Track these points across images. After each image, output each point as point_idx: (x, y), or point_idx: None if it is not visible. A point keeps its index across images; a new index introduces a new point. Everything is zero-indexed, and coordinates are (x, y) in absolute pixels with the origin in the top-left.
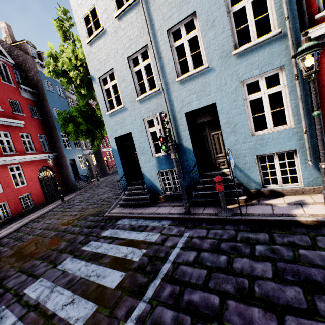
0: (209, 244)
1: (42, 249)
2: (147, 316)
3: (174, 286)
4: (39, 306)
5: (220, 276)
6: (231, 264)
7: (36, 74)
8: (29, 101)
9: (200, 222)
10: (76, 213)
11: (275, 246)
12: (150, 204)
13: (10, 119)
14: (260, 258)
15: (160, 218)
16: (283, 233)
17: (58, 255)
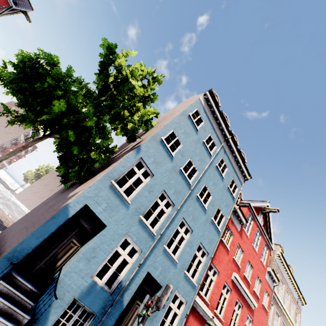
0: None
1: None
2: None
3: None
4: None
5: None
6: None
7: None
8: None
9: None
10: None
11: None
12: None
13: None
14: None
15: None
16: None
17: None
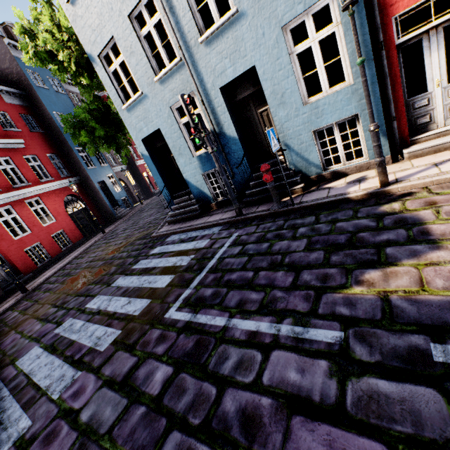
0: (256, 237)
1: (93, 276)
2: (192, 296)
3: (217, 274)
4: (102, 311)
5: (258, 258)
6: (271, 248)
7: (13, 64)
8: (18, 108)
9: (252, 221)
10: (122, 241)
11: (317, 225)
12: (200, 215)
13: (4, 139)
14: (299, 238)
15: (211, 226)
16: (329, 213)
17: (110, 277)
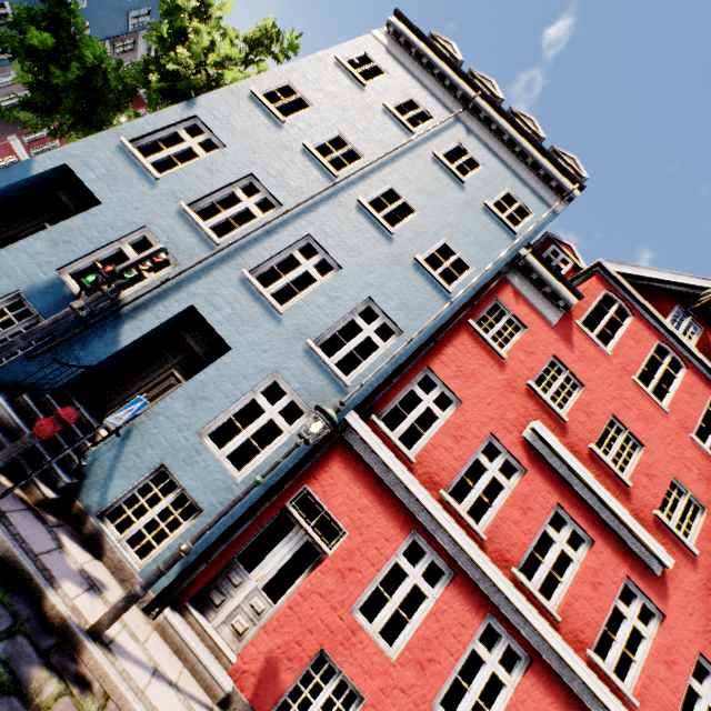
0: None
1: None
2: None
3: None
4: None
5: None
6: None
7: None
8: None
9: None
10: None
11: None
12: None
13: None
14: None
15: None
16: None
17: None
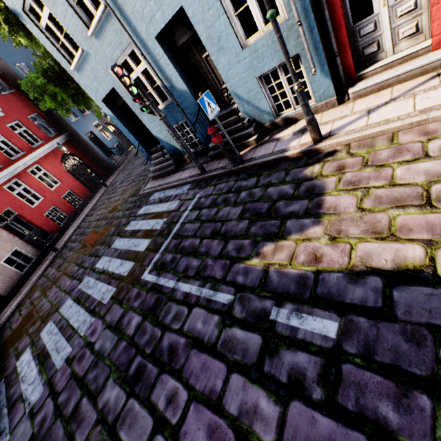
0: (210, 200)
1: (100, 237)
2: (159, 261)
3: (177, 240)
4: (105, 271)
5: (206, 226)
6: (217, 215)
7: None
8: None
9: (213, 179)
10: (119, 198)
11: (255, 189)
12: (176, 170)
13: None
14: (238, 204)
15: (182, 184)
16: (268, 174)
17: (110, 239)
